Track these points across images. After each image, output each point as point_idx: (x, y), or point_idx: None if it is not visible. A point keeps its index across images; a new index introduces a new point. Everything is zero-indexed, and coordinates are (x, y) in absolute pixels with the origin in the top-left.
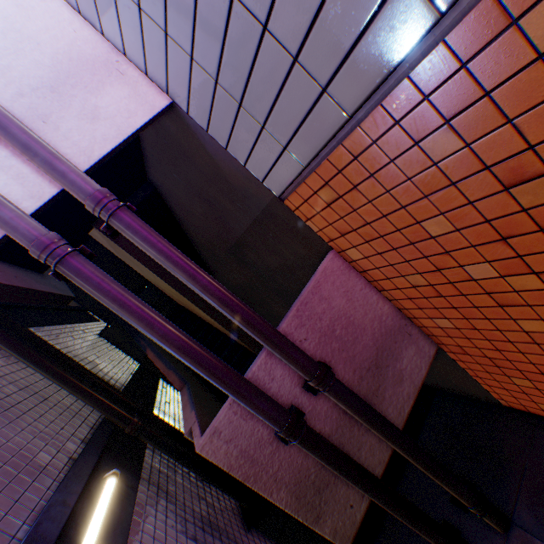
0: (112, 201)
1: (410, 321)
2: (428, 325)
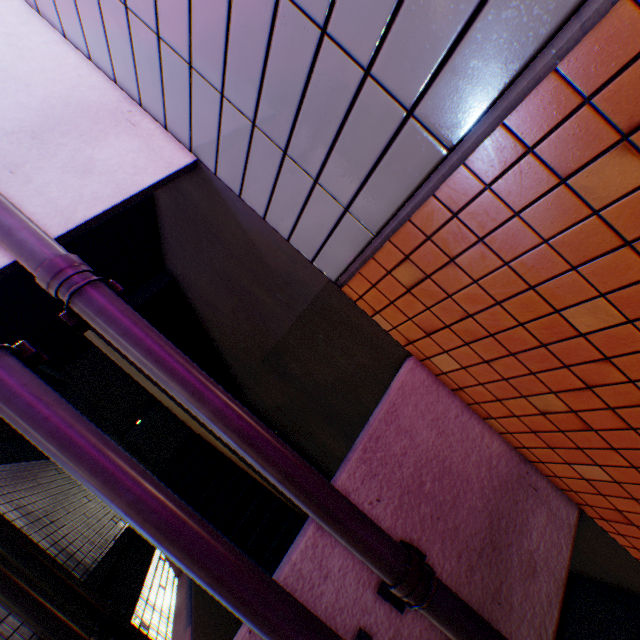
0: (81, 273)
1: (532, 466)
2: (564, 473)
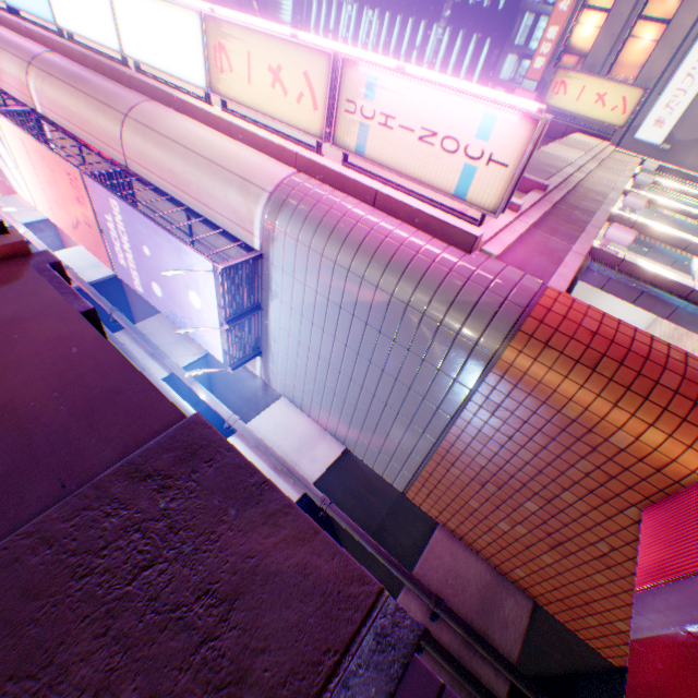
0: (328, 499)
1: (505, 577)
2: (515, 577)
